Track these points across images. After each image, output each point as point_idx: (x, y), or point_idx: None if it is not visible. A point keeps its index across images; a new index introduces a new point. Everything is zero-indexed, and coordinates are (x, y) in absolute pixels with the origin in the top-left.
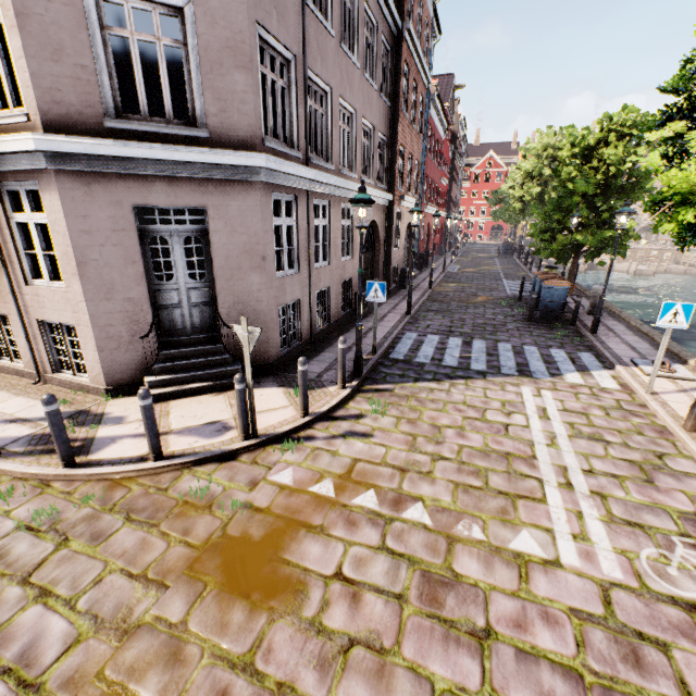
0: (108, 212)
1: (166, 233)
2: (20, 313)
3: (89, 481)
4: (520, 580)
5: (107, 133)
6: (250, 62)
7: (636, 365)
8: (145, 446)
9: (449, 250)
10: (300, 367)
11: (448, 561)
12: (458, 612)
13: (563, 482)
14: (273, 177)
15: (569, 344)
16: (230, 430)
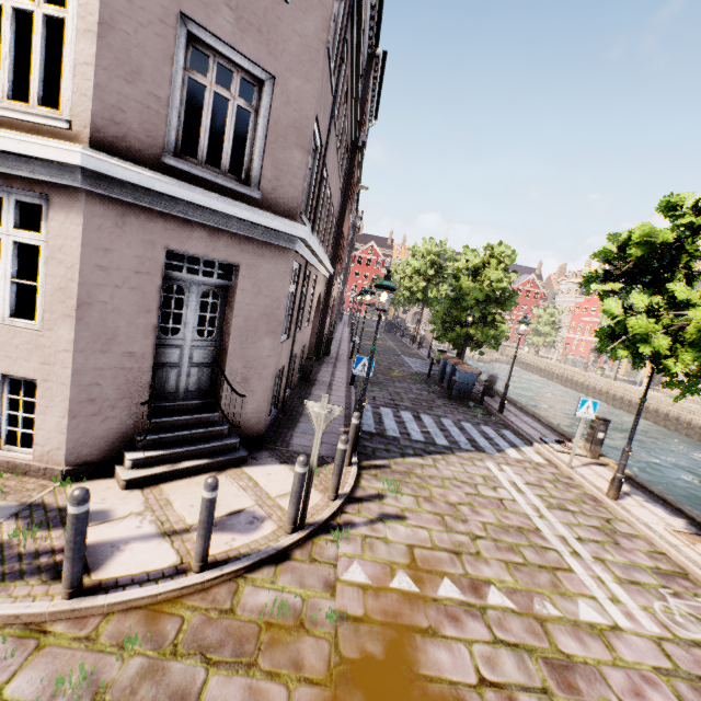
0: (136, 250)
1: (186, 282)
2: None
3: (110, 614)
4: (608, 649)
5: (161, 168)
6: (308, 145)
7: (546, 443)
8: (169, 551)
9: (341, 320)
10: (343, 445)
11: (553, 643)
12: (594, 694)
13: (572, 550)
14: (300, 247)
15: (490, 421)
16: (263, 520)
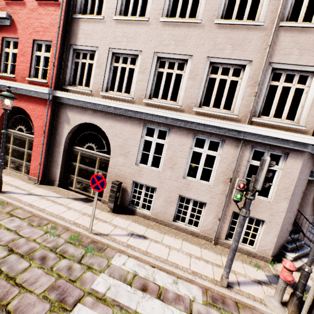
0: (306, 171)
1: None
2: (224, 206)
3: None
4: None
5: None
6: None
7: None
8: None
9: None
10: None
11: None
12: None
13: None
14: None
15: None
16: None
